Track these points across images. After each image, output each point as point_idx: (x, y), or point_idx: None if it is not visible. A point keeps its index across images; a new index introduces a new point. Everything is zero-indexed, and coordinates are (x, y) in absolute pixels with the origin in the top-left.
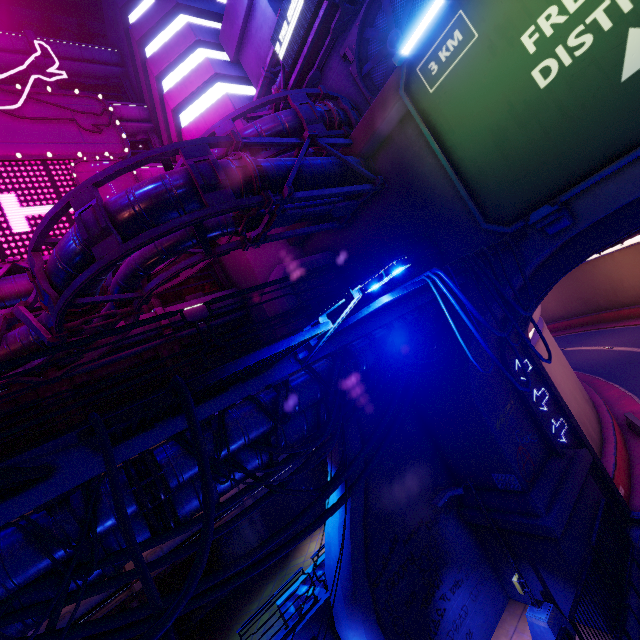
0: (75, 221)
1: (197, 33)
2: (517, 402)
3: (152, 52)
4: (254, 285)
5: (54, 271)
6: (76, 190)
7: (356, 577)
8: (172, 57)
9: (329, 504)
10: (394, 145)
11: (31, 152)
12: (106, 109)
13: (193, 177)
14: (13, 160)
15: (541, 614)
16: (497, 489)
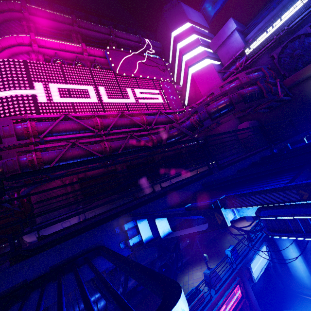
0: (231, 97)
1: (201, 41)
2: None
3: (180, 46)
4: (214, 131)
5: (212, 111)
6: (230, 89)
7: None
8: (190, 48)
9: None
10: (301, 86)
11: (149, 76)
12: (165, 64)
13: (263, 89)
14: (146, 78)
15: None
16: None
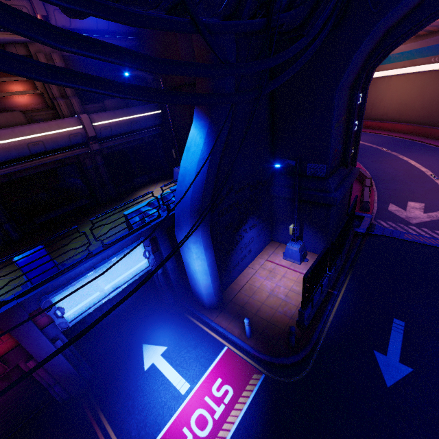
0: None
1: None
2: (347, 119)
3: None
4: None
5: None
6: None
7: (204, 200)
8: None
9: (190, 145)
10: None
11: None
12: None
13: None
14: None
15: (296, 245)
16: (305, 175)
